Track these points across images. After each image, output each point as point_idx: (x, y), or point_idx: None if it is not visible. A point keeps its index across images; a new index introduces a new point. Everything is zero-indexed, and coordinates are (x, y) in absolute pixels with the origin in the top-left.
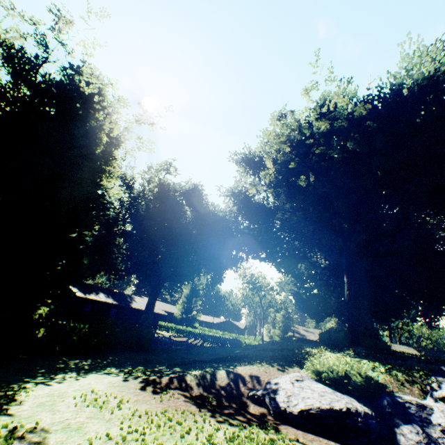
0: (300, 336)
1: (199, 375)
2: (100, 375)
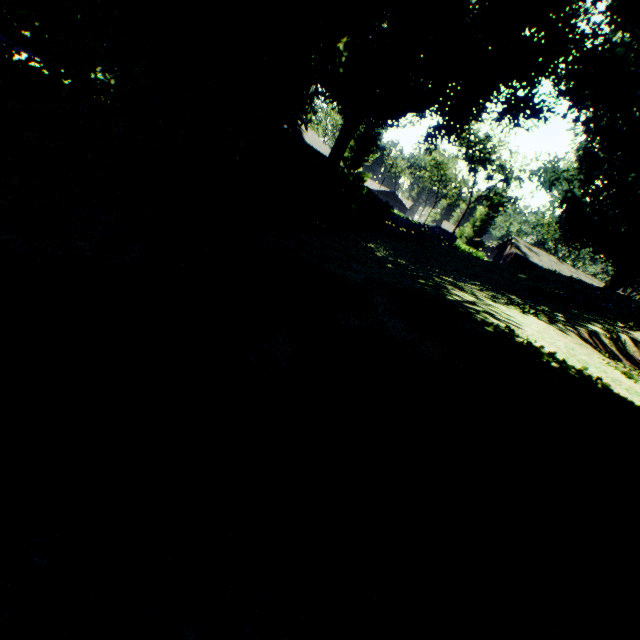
0: (520, 255)
1: (608, 337)
2: (498, 305)
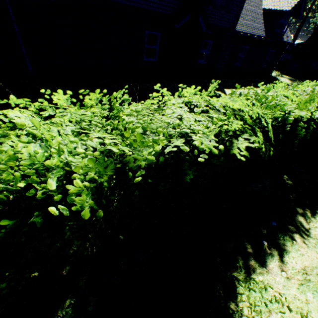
0: None
1: None
2: None
